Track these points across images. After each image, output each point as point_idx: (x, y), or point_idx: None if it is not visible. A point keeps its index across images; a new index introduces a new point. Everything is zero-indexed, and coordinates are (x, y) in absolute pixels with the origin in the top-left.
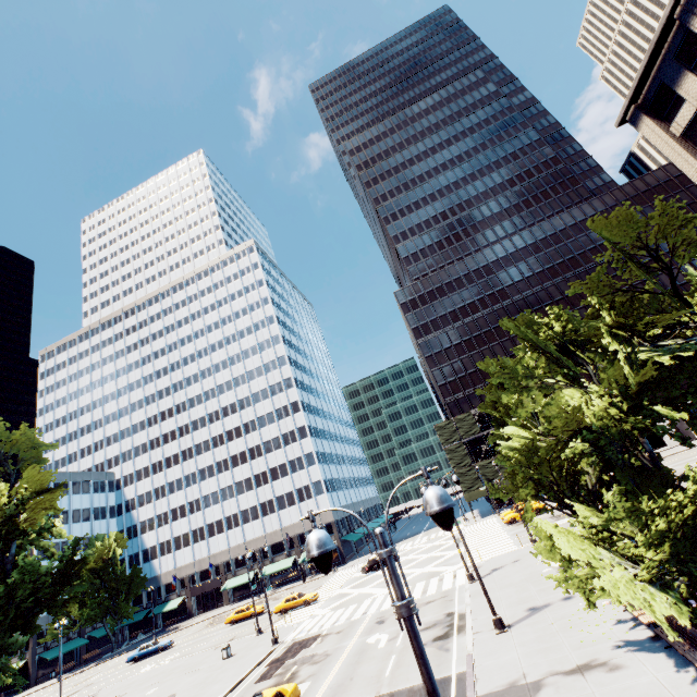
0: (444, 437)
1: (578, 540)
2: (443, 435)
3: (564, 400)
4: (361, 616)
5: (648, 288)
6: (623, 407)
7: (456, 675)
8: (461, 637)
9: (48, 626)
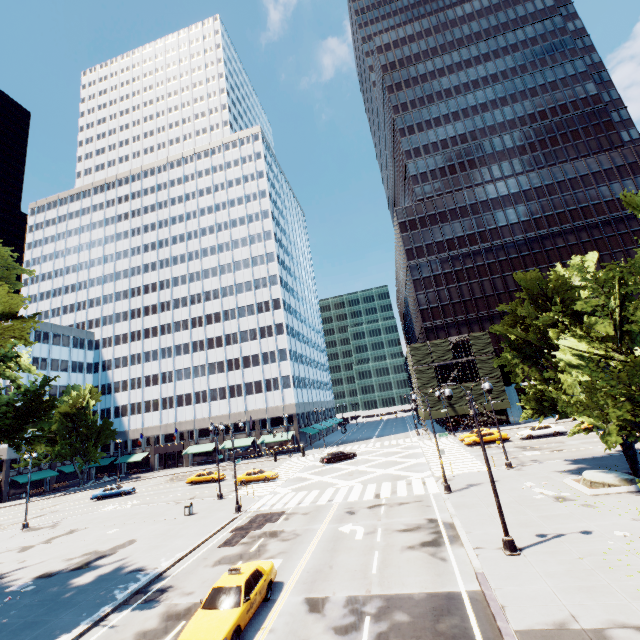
0: (417, 357)
1: None
2: (416, 355)
3: None
4: (327, 503)
5: None
6: None
7: (468, 593)
8: (456, 548)
9: (21, 455)
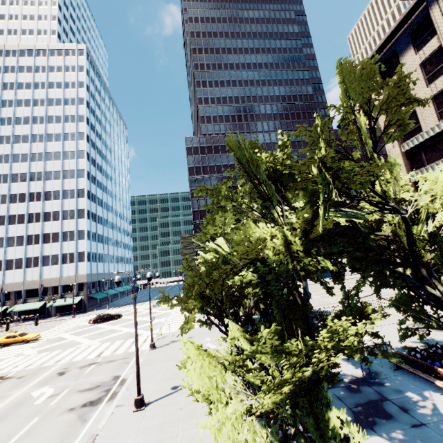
0: (184, 244)
1: (214, 366)
2: (184, 243)
3: (257, 231)
4: (52, 364)
5: (353, 157)
6: (301, 248)
7: None
8: (106, 407)
9: None
